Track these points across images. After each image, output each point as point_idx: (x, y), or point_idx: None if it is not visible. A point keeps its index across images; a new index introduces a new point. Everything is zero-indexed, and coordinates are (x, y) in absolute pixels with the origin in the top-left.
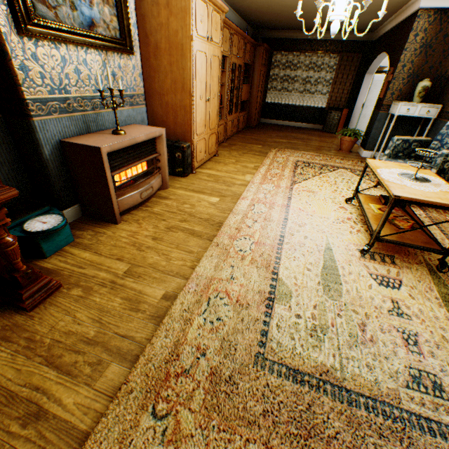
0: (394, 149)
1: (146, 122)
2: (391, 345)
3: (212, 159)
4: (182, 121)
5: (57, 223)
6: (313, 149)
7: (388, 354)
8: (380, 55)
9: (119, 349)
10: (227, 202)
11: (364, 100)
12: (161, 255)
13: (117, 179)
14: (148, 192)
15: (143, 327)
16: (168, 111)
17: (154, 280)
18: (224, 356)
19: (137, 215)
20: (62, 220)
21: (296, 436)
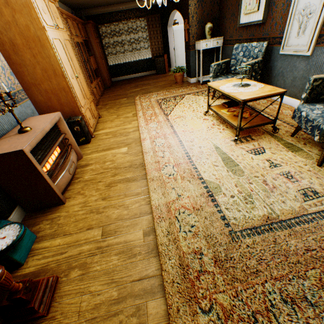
0: (214, 71)
1: (36, 112)
2: (283, 184)
3: (99, 121)
4: (66, 101)
5: (16, 232)
6: (160, 88)
7: (285, 190)
8: (172, 12)
9: (144, 290)
10: (134, 147)
11: (174, 46)
12: (118, 207)
13: (44, 169)
14: (72, 167)
15: (148, 264)
16: (50, 96)
17: (128, 227)
18: (213, 246)
19: (75, 189)
20: (19, 227)
21: (280, 262)
